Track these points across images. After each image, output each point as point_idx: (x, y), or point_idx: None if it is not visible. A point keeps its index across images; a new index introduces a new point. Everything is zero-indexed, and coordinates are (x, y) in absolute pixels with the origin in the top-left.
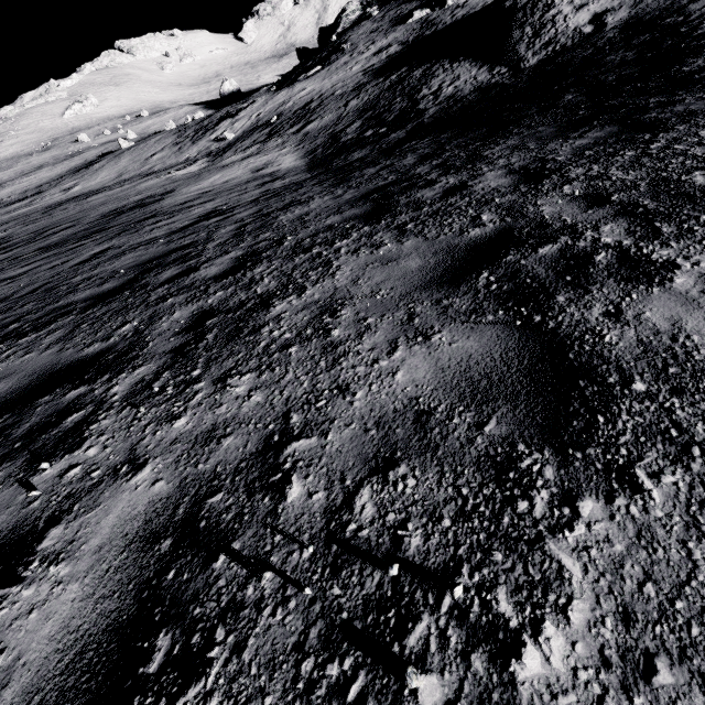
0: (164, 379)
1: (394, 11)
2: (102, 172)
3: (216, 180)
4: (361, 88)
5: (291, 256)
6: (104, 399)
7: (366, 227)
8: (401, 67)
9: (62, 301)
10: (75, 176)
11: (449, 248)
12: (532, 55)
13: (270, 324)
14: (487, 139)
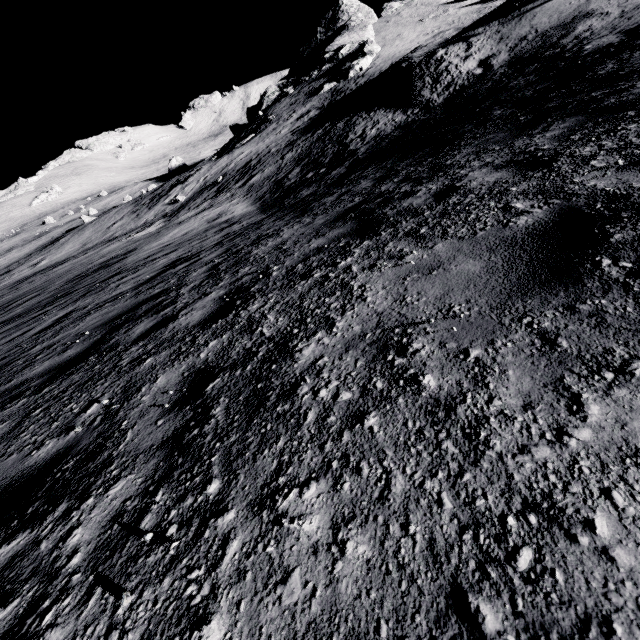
0: (159, 507)
1: (307, 88)
2: (68, 245)
3: (175, 234)
4: (293, 144)
5: (288, 285)
6: (54, 565)
7: (365, 241)
8: (324, 123)
9: (15, 379)
10: (42, 252)
11: (506, 241)
12: (437, 96)
13: (306, 379)
14: (436, 154)
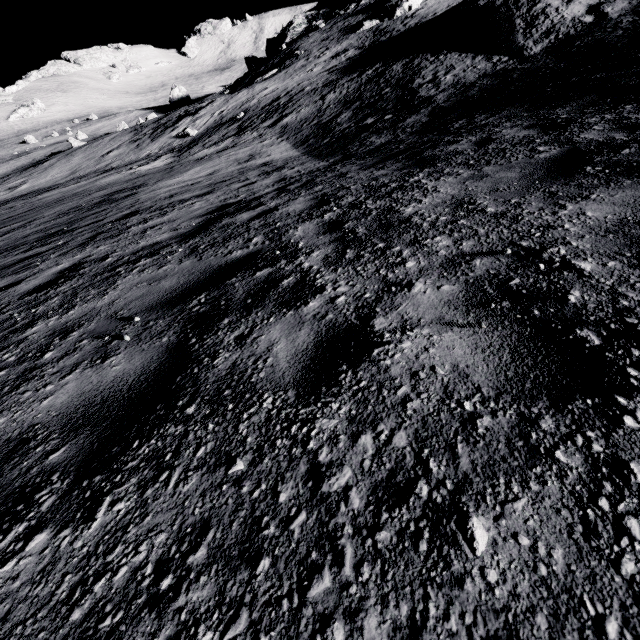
0: None
1: (342, 23)
2: (53, 170)
3: (197, 172)
4: (335, 83)
5: None
6: None
7: None
8: (373, 64)
9: (4, 413)
10: (22, 175)
11: None
12: (534, 43)
13: None
14: (633, 101)
